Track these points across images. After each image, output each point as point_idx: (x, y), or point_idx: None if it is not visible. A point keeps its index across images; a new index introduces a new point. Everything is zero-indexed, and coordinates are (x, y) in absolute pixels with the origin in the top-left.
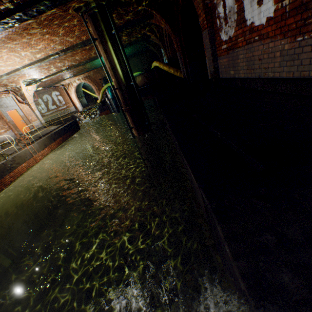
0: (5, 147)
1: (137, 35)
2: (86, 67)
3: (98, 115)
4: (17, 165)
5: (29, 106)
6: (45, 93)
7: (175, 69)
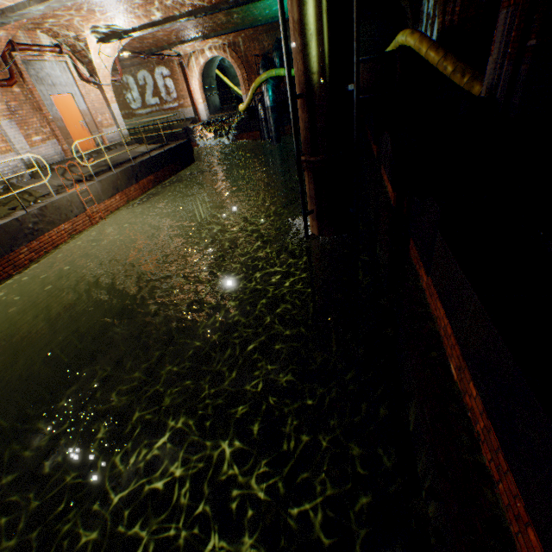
0: (38, 176)
1: None
2: (233, 19)
3: (236, 137)
4: (49, 225)
5: (100, 90)
6: (142, 66)
7: (459, 65)
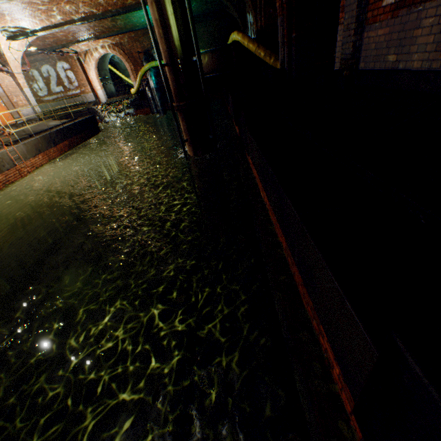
0: None
1: None
2: (117, 25)
3: (132, 114)
4: None
5: (13, 77)
6: (44, 62)
7: (267, 52)
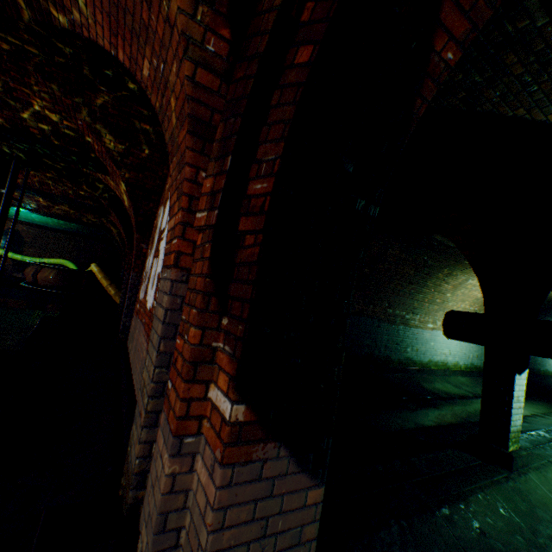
0: None
1: (90, 217)
2: None
3: None
4: None
5: None
6: None
7: (119, 292)
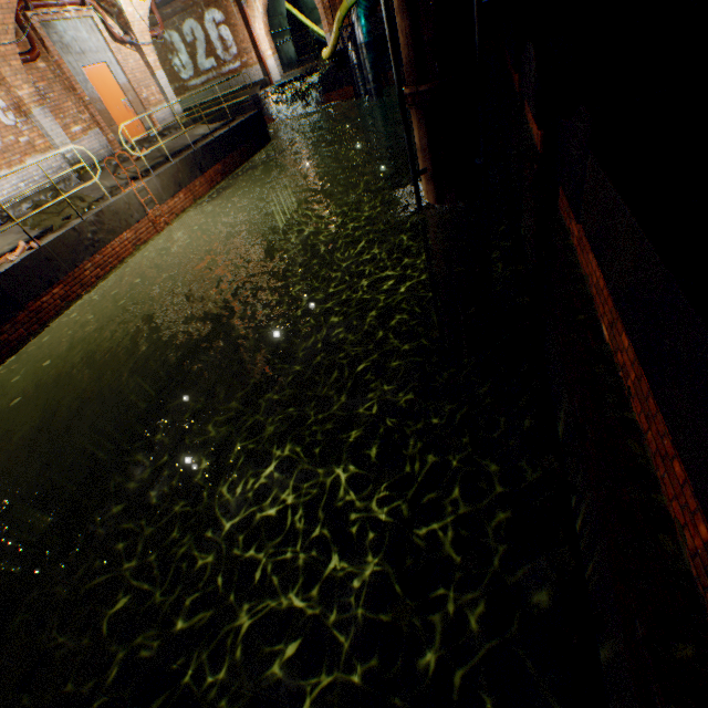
0: (86, 178)
1: None
2: None
3: (321, 100)
4: (110, 235)
5: (139, 53)
6: (186, 13)
7: None
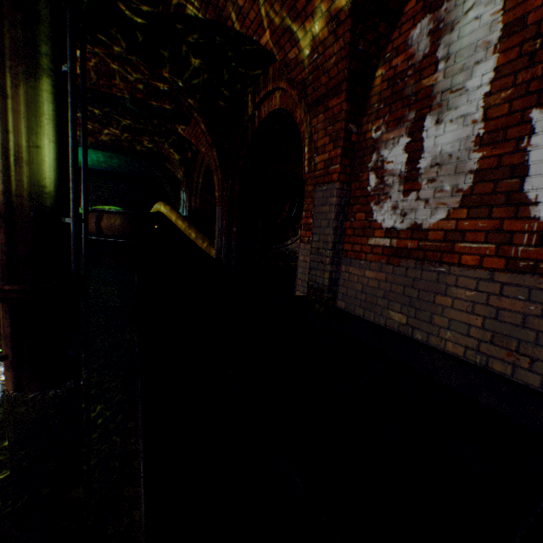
0: None
1: (143, 142)
2: None
3: None
4: None
5: None
6: None
7: (200, 234)
